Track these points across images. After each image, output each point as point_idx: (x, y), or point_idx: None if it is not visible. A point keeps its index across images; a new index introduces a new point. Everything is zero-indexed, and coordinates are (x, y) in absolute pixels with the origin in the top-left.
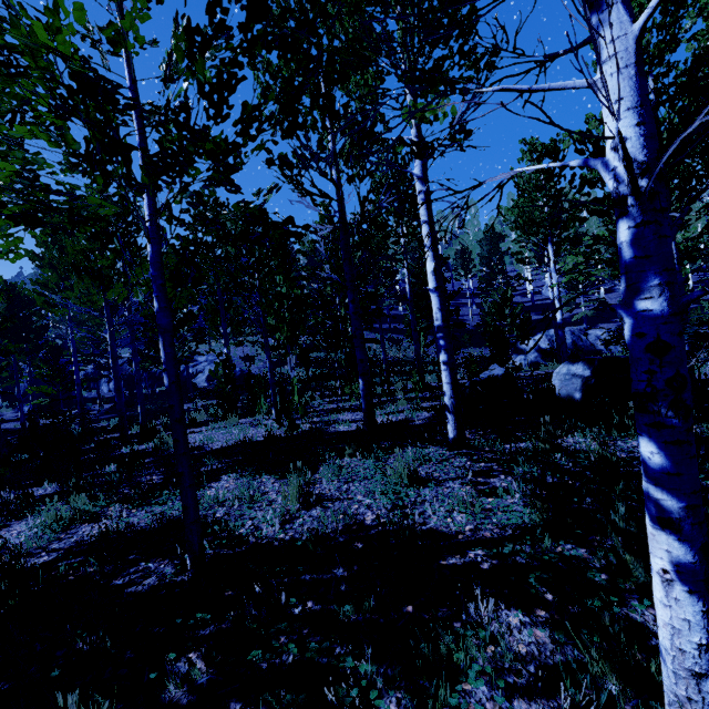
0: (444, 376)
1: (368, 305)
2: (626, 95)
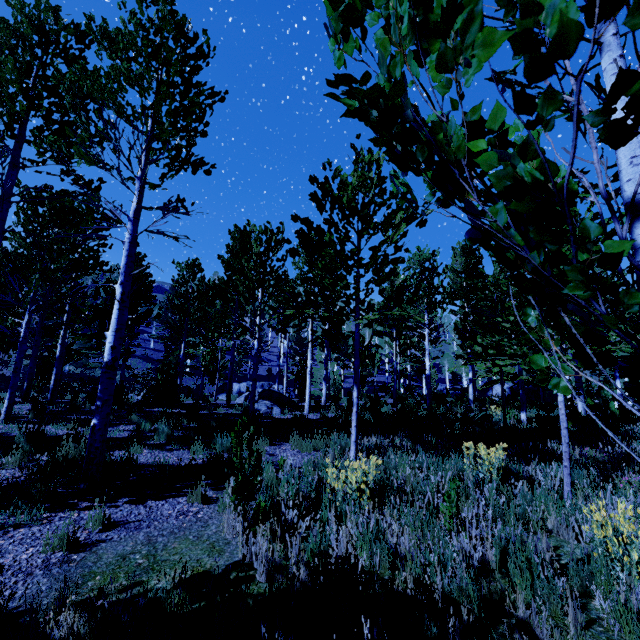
0: (53, 376)
1: (86, 341)
2: (24, 326)
